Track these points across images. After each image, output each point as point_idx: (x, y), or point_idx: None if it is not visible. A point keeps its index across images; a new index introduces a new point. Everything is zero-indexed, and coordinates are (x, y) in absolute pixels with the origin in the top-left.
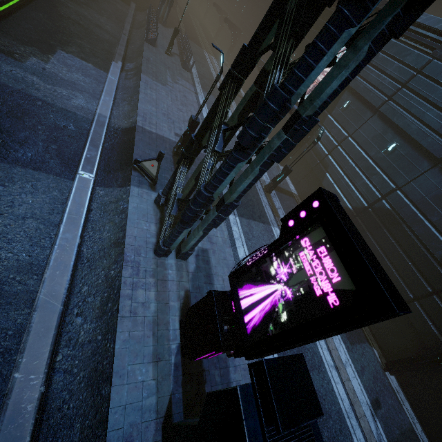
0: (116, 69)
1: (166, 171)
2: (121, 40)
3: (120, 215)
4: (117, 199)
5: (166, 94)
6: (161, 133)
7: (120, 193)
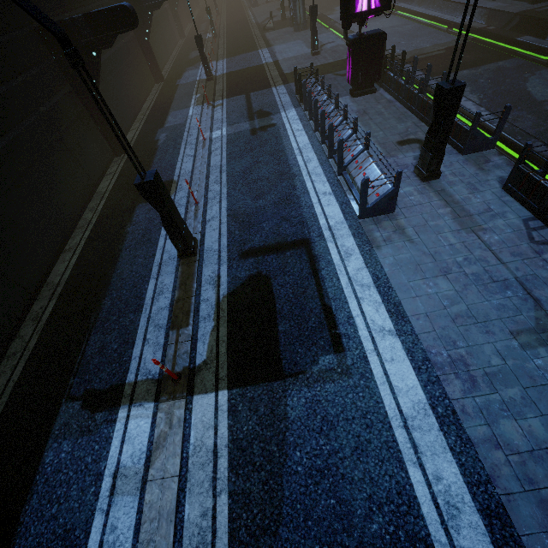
0: None
1: None
2: None
3: (422, 2)
4: (415, 4)
5: None
6: None
7: (414, 3)
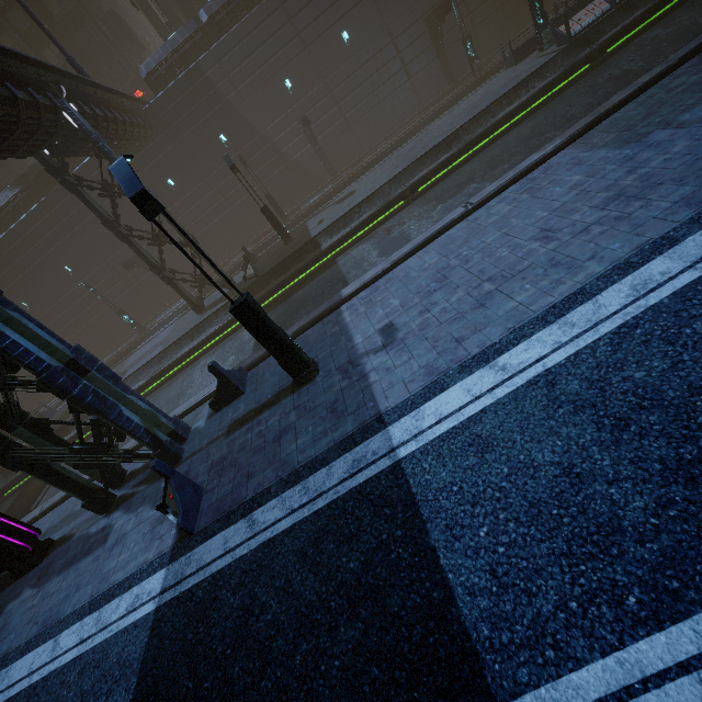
0: (510, 174)
1: (252, 399)
2: (696, 38)
3: None
4: None
5: (568, 188)
6: (356, 324)
7: None
